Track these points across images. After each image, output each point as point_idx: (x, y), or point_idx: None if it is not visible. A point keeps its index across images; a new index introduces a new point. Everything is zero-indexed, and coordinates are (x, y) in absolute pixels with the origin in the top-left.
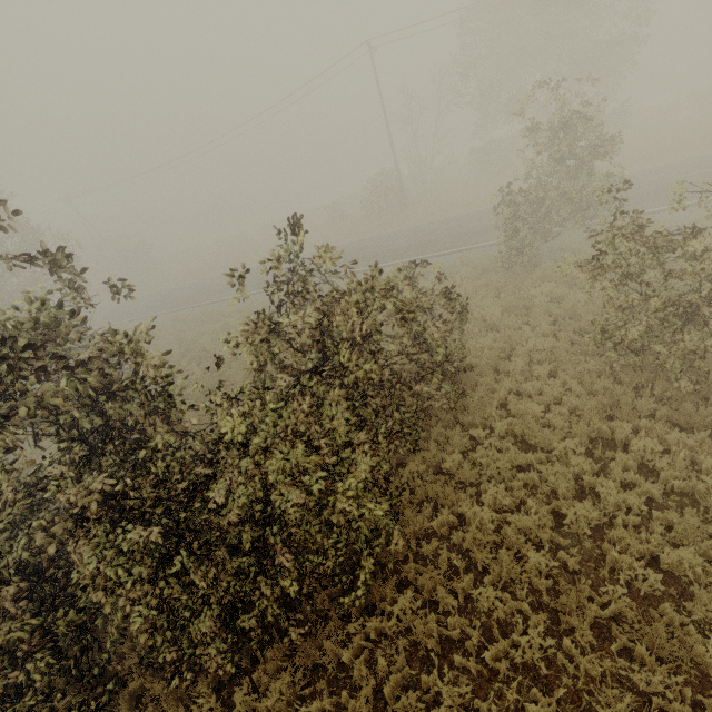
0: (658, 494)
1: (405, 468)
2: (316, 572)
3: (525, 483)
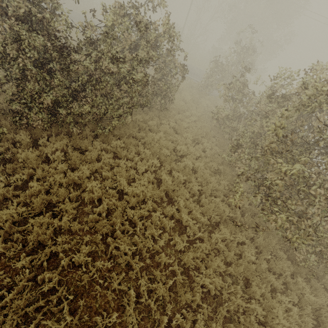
0: (203, 156)
1: (135, 116)
2: (95, 113)
3: (170, 141)
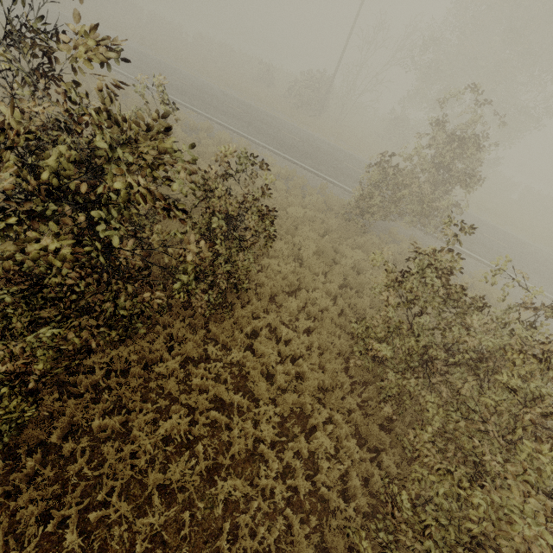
0: (303, 492)
1: (113, 350)
2: None
3: (215, 419)
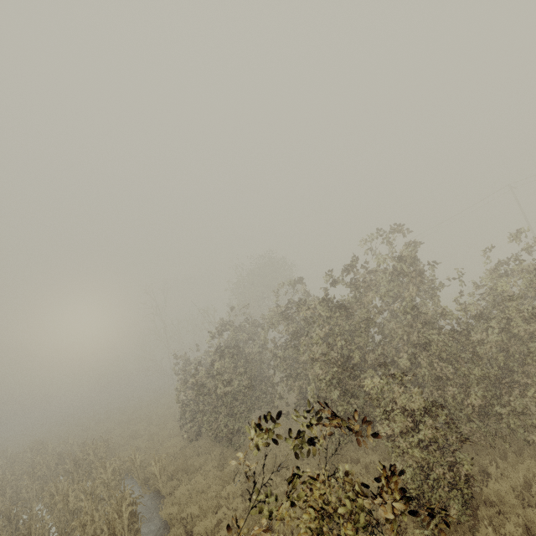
0: None
1: None
2: None
3: None
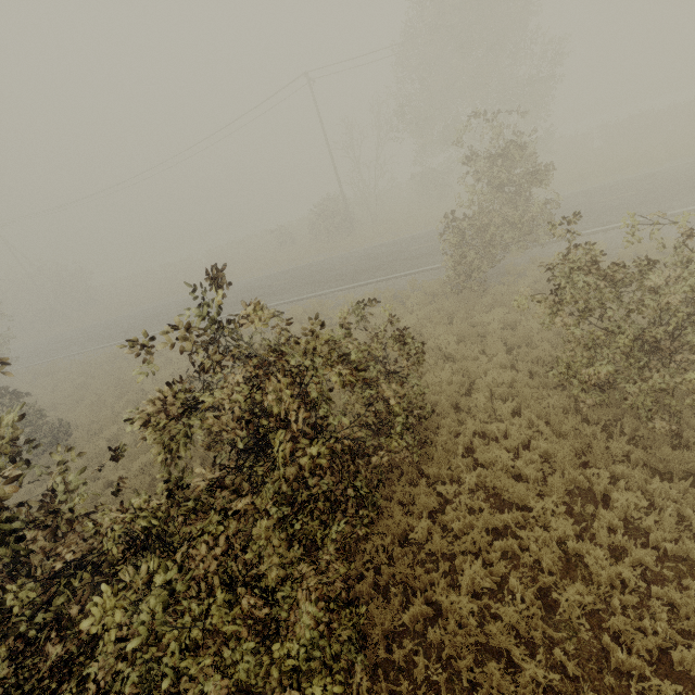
0: (652, 562)
1: (367, 544)
2: None
3: (503, 551)
